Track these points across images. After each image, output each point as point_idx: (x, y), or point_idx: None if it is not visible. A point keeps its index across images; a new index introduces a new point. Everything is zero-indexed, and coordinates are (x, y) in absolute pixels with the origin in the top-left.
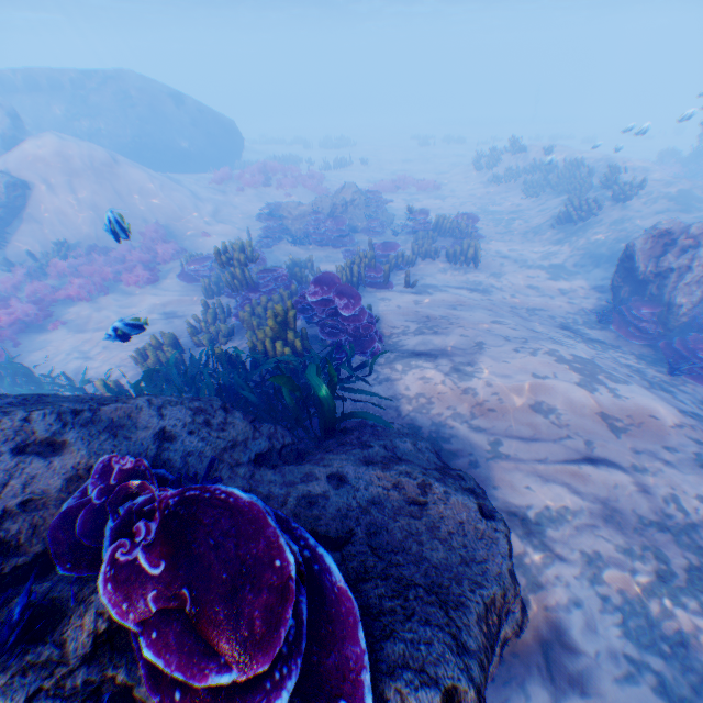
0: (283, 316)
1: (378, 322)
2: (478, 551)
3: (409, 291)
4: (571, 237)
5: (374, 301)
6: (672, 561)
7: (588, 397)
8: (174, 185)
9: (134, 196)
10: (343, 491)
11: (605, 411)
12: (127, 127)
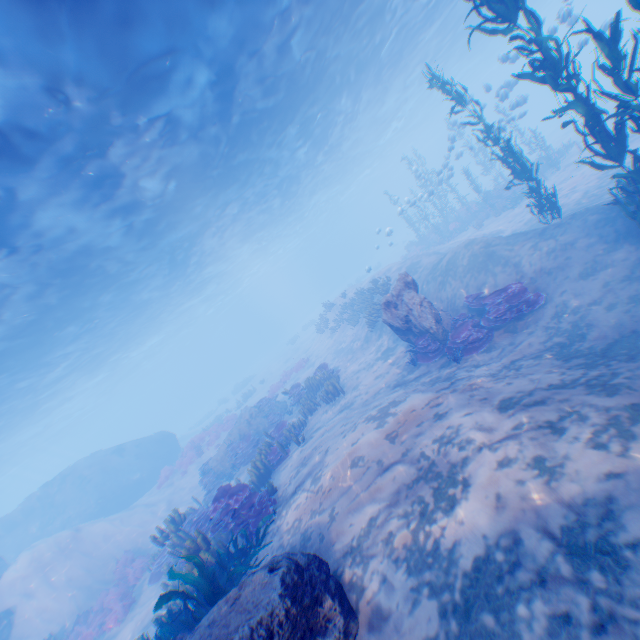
0: (195, 544)
1: (275, 488)
2: (258, 596)
3: (300, 446)
4: (382, 328)
5: (278, 474)
6: (425, 496)
7: (379, 429)
8: (130, 509)
9: (100, 544)
10: (195, 634)
11: (388, 430)
12: (88, 495)
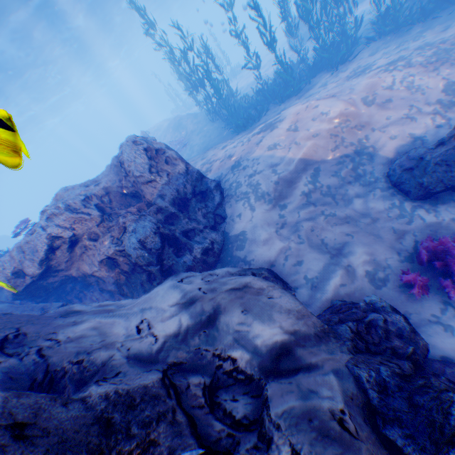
0: None
1: None
2: None
3: None
4: None
5: None
6: None
7: None
8: None
9: None
10: None
11: None
12: None
